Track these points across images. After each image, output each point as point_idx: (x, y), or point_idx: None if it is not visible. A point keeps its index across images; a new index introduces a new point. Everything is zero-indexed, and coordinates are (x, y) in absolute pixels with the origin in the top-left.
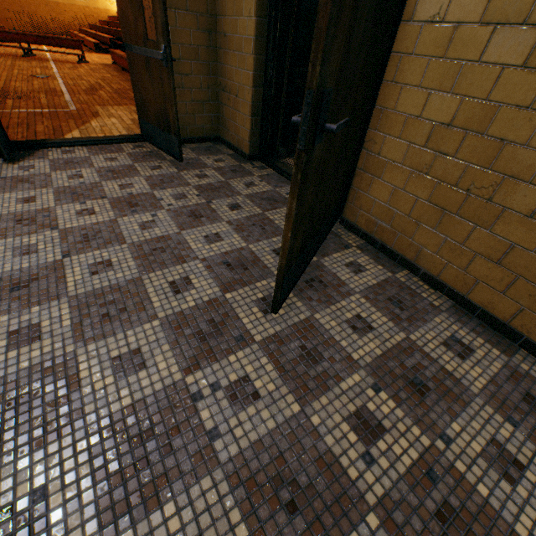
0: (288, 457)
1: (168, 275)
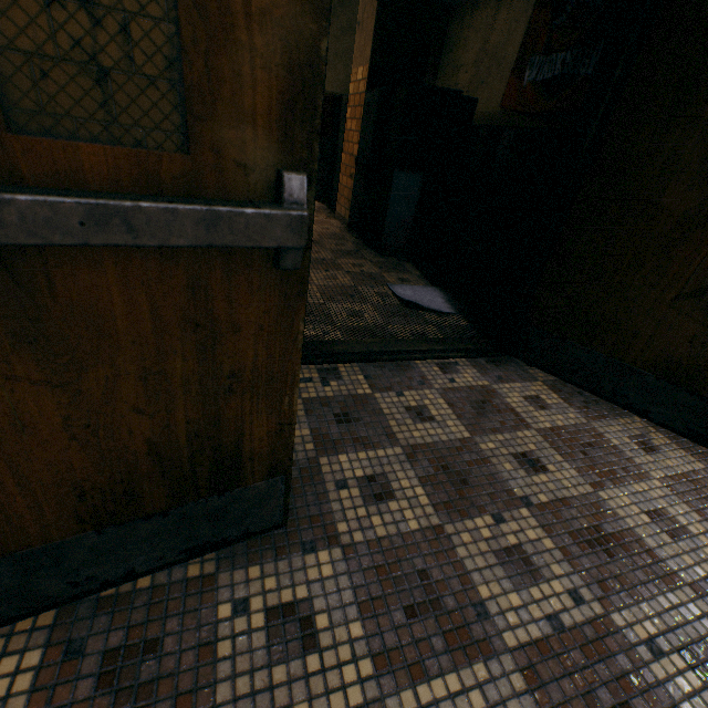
0: None
1: None
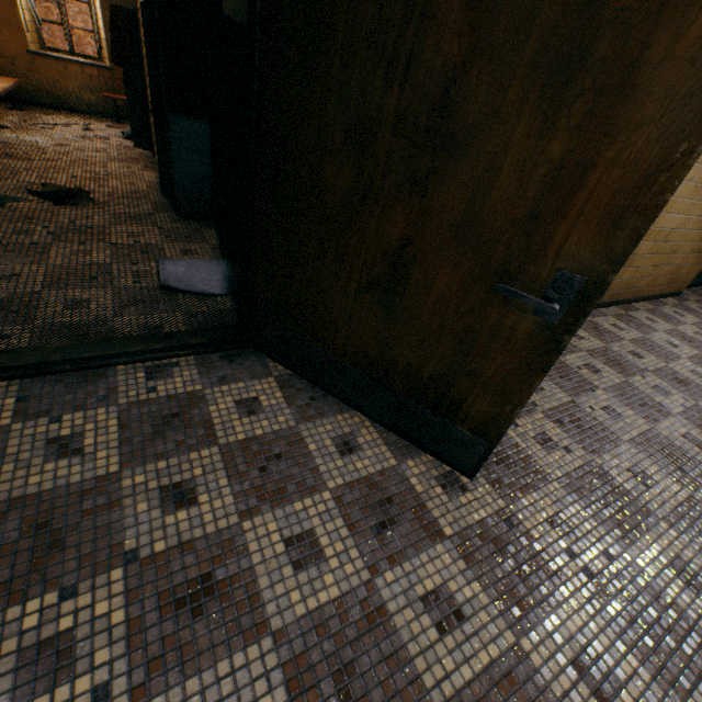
0: (592, 499)
1: (422, 640)
